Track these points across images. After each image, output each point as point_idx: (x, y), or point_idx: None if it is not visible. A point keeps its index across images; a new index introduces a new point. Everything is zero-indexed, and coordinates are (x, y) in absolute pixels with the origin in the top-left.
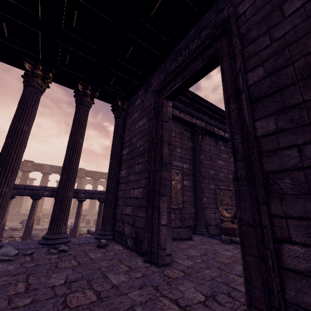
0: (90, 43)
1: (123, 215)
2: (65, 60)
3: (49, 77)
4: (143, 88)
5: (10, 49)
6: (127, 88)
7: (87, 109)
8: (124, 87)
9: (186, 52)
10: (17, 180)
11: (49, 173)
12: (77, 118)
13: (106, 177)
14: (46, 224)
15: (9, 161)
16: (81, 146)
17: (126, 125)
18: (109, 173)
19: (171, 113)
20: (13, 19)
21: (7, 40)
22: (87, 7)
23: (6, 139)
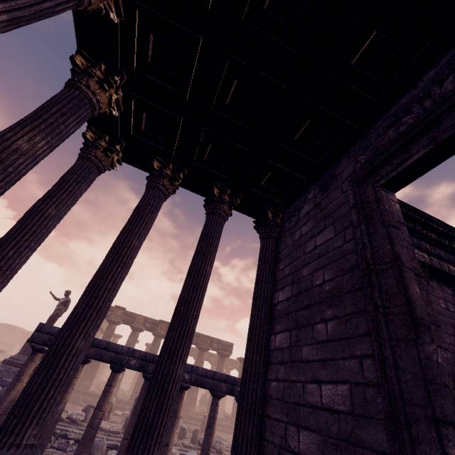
0: (244, 124)
1: (289, 451)
2: (204, 153)
3: (179, 177)
4: (316, 186)
5: (142, 147)
6: (285, 190)
7: (222, 221)
8: (281, 188)
9: (424, 104)
10: (99, 335)
11: (141, 329)
12: (206, 234)
13: (219, 347)
14: (117, 420)
15: (100, 291)
16: (208, 279)
17: (281, 248)
18: (250, 337)
19: (399, 213)
20: (156, 105)
21: (142, 135)
22: (253, 70)
23: (106, 257)
